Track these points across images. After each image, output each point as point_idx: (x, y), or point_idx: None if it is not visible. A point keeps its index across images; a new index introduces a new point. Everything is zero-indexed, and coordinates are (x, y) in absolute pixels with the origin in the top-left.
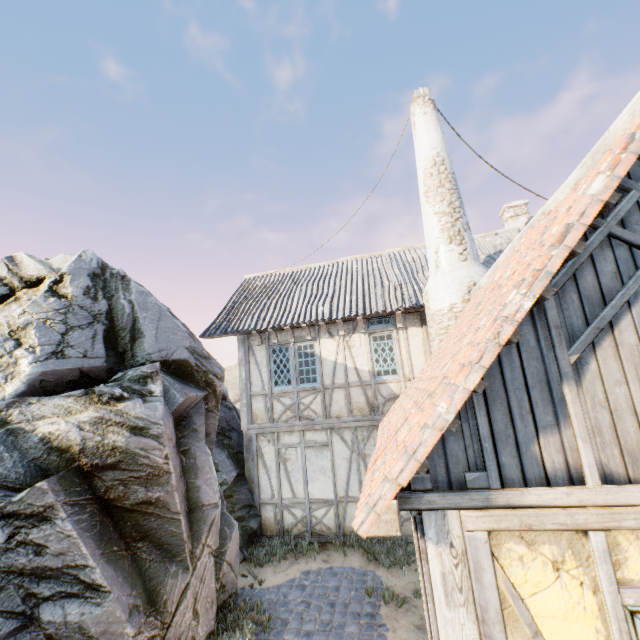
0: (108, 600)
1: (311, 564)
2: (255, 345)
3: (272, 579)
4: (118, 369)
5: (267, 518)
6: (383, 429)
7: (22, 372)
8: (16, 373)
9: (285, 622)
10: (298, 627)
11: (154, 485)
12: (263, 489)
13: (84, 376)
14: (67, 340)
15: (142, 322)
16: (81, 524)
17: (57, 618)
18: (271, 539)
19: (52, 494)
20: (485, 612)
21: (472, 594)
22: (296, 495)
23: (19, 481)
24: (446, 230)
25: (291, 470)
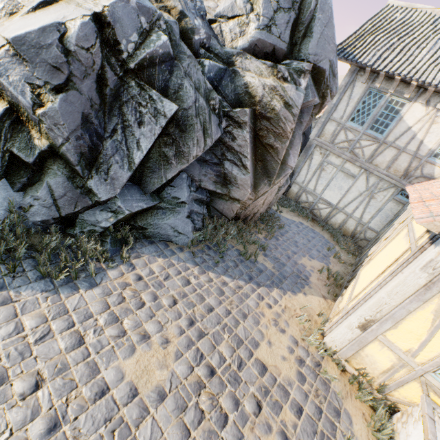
0: (247, 175)
1: (304, 222)
2: (359, 81)
3: (285, 215)
4: (288, 57)
5: (293, 190)
6: (417, 190)
7: (248, 33)
8: (245, 32)
9: (287, 231)
10: (292, 237)
11: (278, 140)
12: (300, 176)
13: (272, 53)
14: (275, 18)
15: (315, 23)
16: (250, 139)
17: (229, 169)
18: (290, 200)
19: (248, 117)
20: (438, 282)
21: (438, 274)
22: (315, 190)
23: (231, 102)
24: None
25: (322, 177)
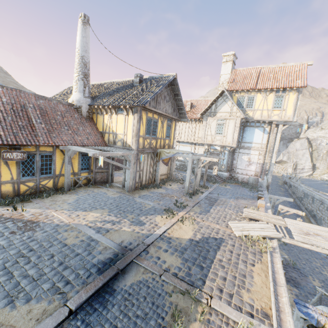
0: None
1: None
2: None
3: None
4: None
5: None
6: None
7: None
8: None
9: None
10: None
11: None
12: None
13: None
14: None
15: None
16: None
17: None
18: None
19: None
20: None
21: None
22: None
23: None
24: (74, 80)
25: None
